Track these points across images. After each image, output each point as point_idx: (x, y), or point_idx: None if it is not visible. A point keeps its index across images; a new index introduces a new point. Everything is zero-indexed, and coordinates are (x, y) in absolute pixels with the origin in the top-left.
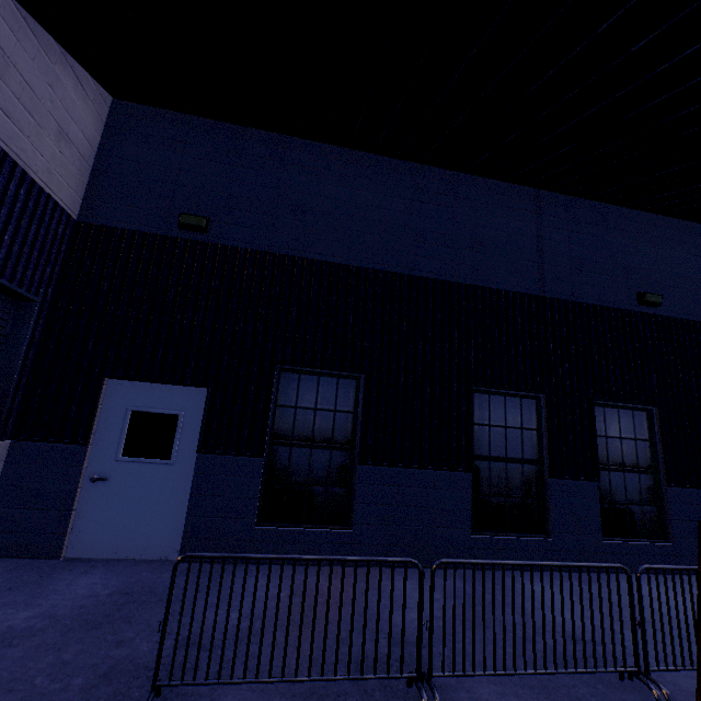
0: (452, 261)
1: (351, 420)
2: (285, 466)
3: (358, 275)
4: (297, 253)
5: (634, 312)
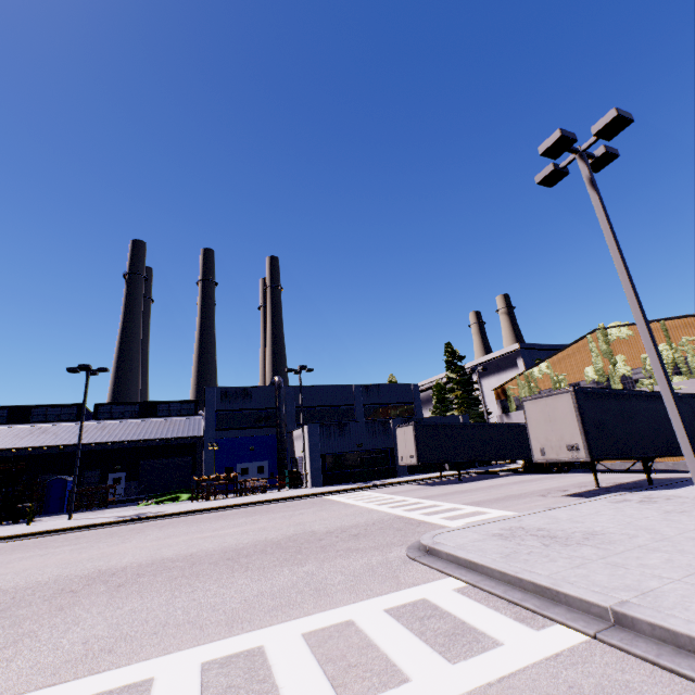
0: (6, 451)
1: None
2: None
3: None
4: None
5: (58, 453)
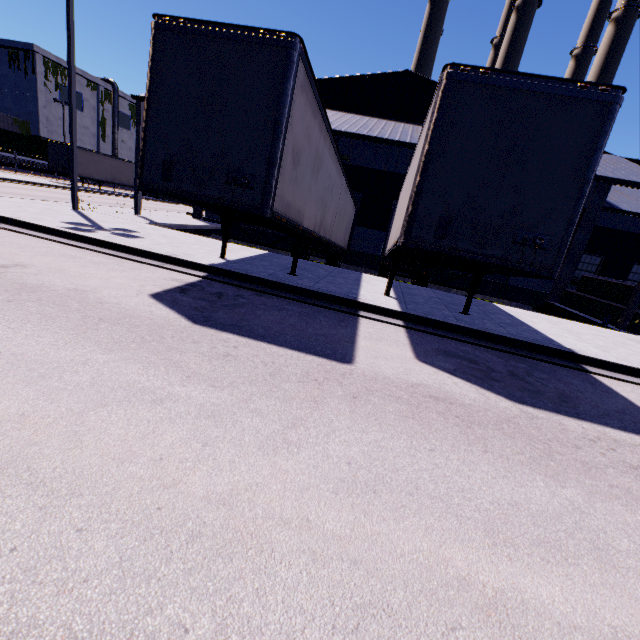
0: None
1: (596, 267)
2: (577, 274)
3: (612, 231)
4: (597, 224)
5: None
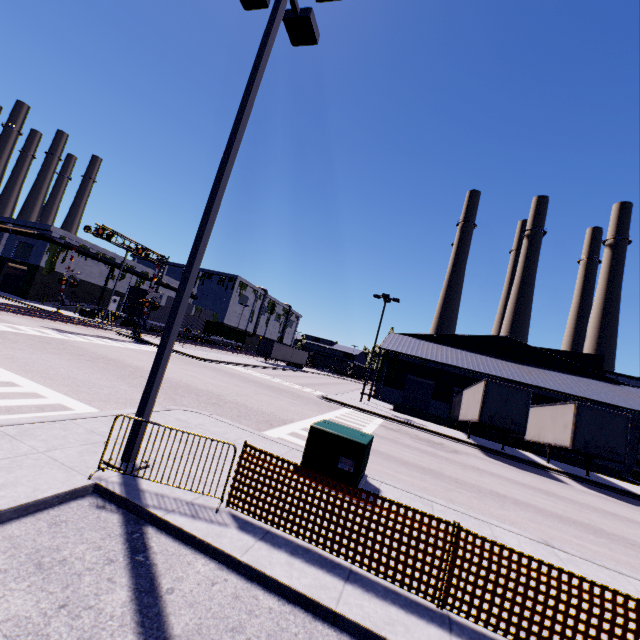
0: None
1: None
2: (639, 458)
3: None
4: None
5: None
